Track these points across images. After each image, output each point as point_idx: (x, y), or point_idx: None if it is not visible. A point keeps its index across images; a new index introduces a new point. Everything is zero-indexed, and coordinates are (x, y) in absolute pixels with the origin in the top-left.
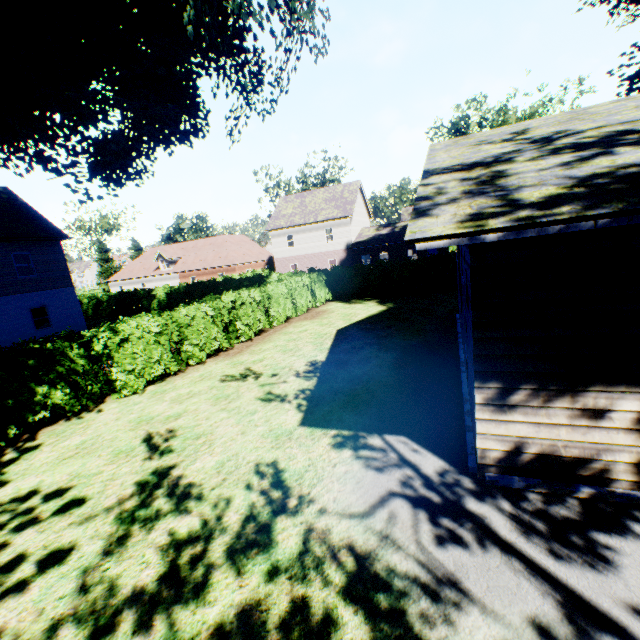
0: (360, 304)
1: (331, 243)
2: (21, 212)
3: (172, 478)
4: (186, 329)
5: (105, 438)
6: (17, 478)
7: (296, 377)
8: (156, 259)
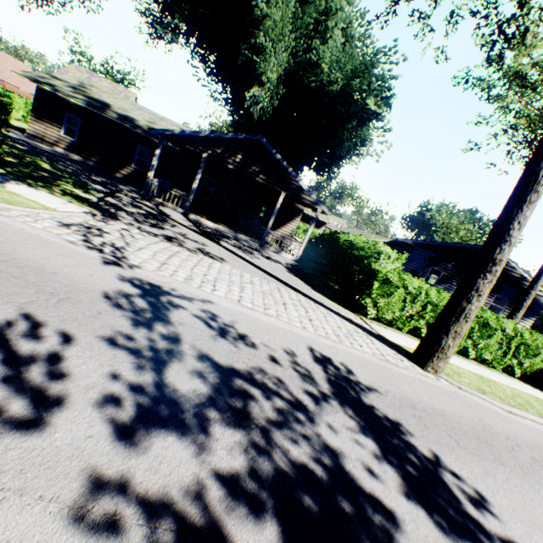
0: None
1: None
2: None
3: None
4: None
5: None
6: None
7: None
8: None
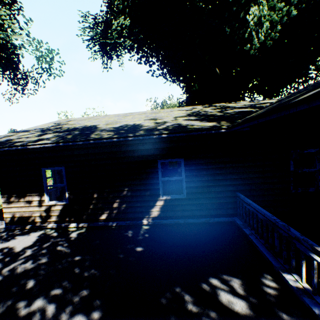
0: None
1: None
2: None
3: None
4: None
5: None
6: None
7: None
8: None
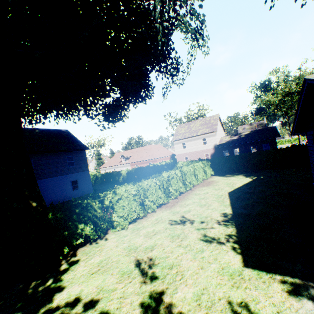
0: (233, 177)
1: (205, 145)
2: (71, 139)
3: (165, 304)
4: (146, 192)
5: (112, 260)
6: (68, 285)
7: (218, 224)
8: (120, 157)
